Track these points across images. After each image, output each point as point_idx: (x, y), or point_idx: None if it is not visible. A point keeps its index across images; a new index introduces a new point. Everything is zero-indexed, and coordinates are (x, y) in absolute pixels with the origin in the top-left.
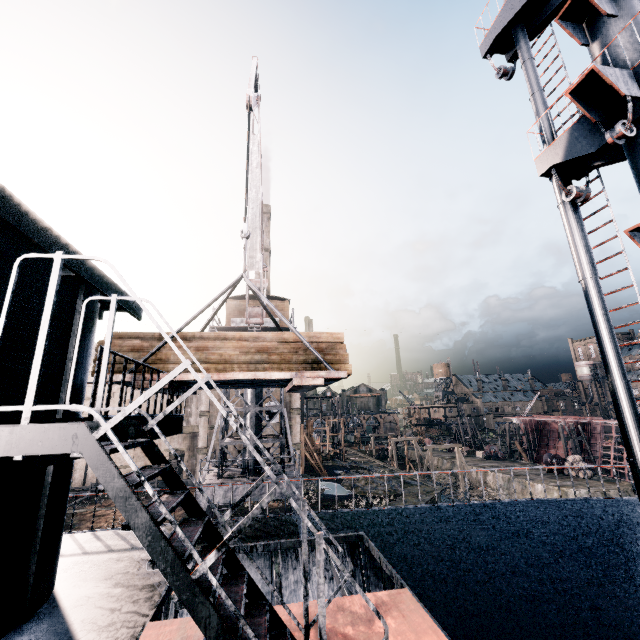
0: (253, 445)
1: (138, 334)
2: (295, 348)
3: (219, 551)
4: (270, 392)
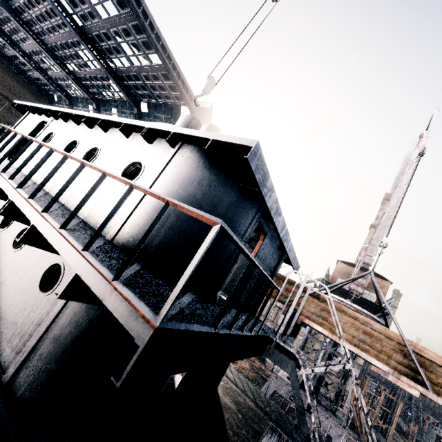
0: (319, 374)
1: (292, 281)
2: (397, 348)
3: None
4: None
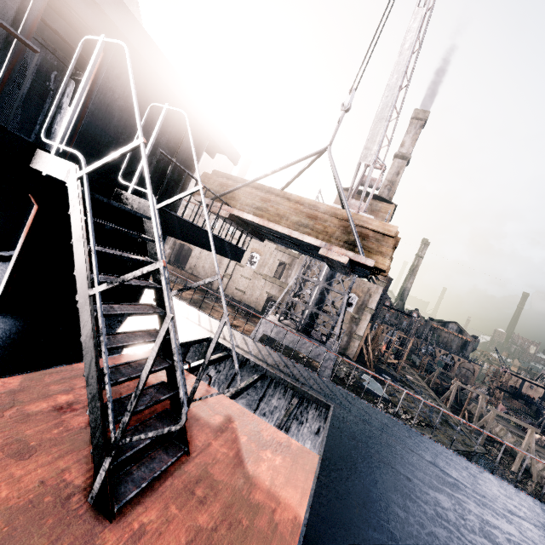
0: (310, 311)
1: (231, 176)
2: (342, 226)
3: (108, 285)
4: (340, 277)
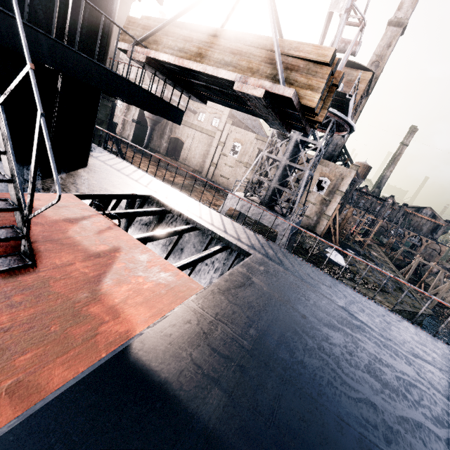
0: (273, 187)
1: (157, 19)
2: (269, 59)
3: None
4: (303, 153)
